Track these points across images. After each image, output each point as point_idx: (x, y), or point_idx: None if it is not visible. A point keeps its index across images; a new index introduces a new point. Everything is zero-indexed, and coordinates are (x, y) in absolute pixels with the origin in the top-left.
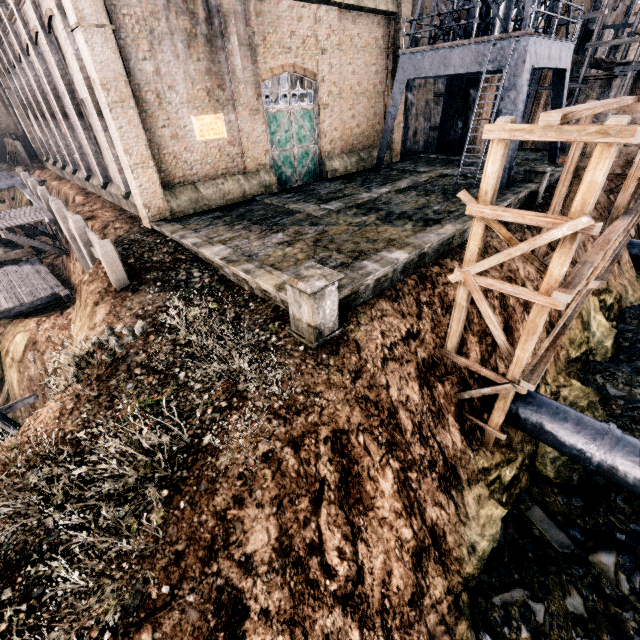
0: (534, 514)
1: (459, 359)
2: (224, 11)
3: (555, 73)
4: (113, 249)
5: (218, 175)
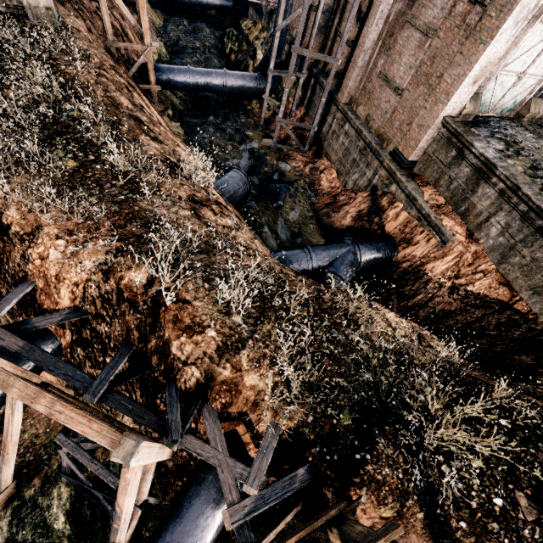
0: (187, 119)
1: (120, 44)
2: None
3: None
4: None
5: None
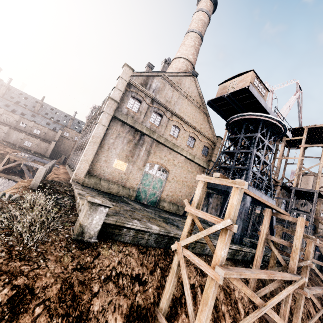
0: None
1: (163, 320)
2: (145, 140)
3: None
4: (44, 172)
5: (112, 181)
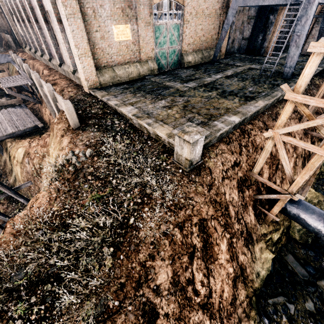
0: (289, 258)
1: (260, 178)
2: None
3: None
4: (71, 106)
5: (125, 62)
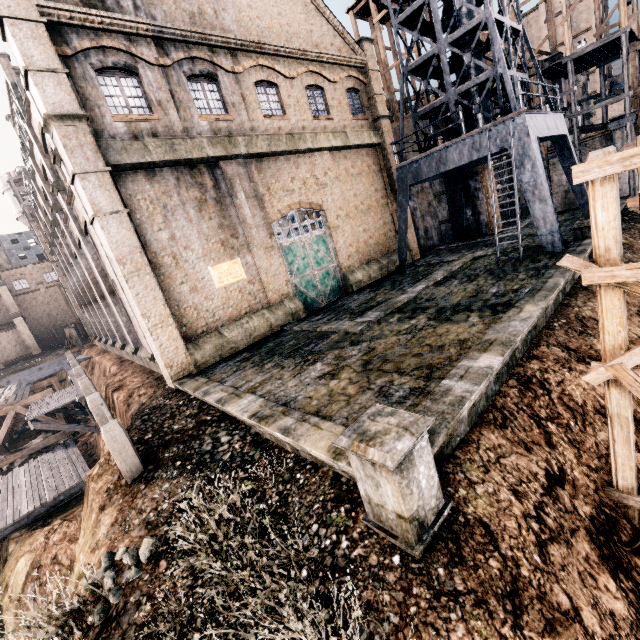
0: None
1: None
2: (229, 176)
3: (554, 142)
4: (121, 431)
5: (242, 315)
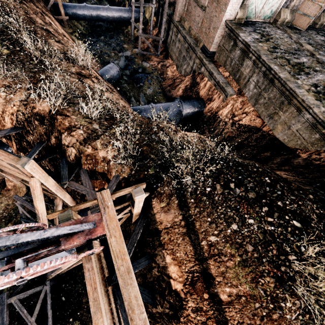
0: (87, 39)
1: None
2: None
3: None
4: None
5: None
